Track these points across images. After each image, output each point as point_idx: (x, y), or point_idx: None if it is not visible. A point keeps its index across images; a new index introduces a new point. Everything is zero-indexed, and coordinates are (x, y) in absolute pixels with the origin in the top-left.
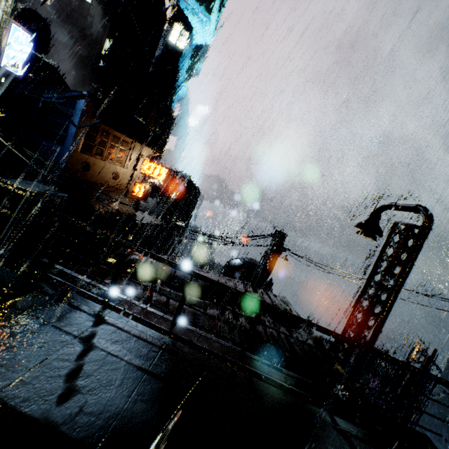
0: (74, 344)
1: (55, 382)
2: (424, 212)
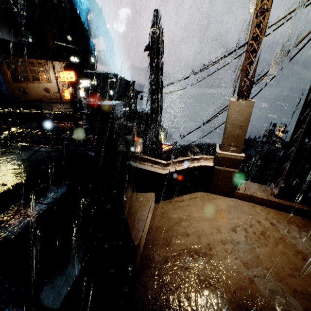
0: None
1: None
2: (154, 14)
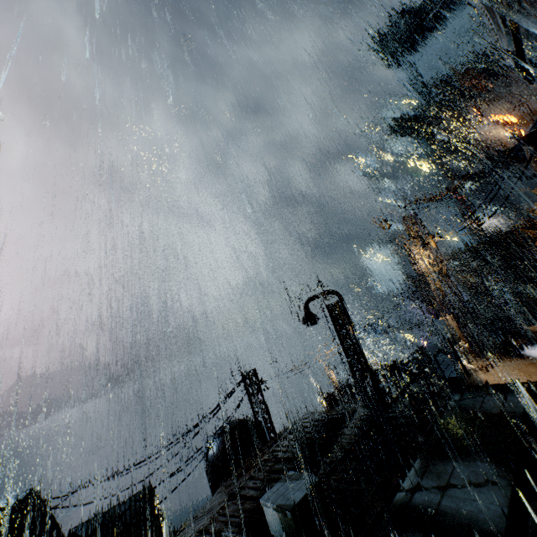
0: (451, 492)
1: (486, 490)
2: (334, 292)
